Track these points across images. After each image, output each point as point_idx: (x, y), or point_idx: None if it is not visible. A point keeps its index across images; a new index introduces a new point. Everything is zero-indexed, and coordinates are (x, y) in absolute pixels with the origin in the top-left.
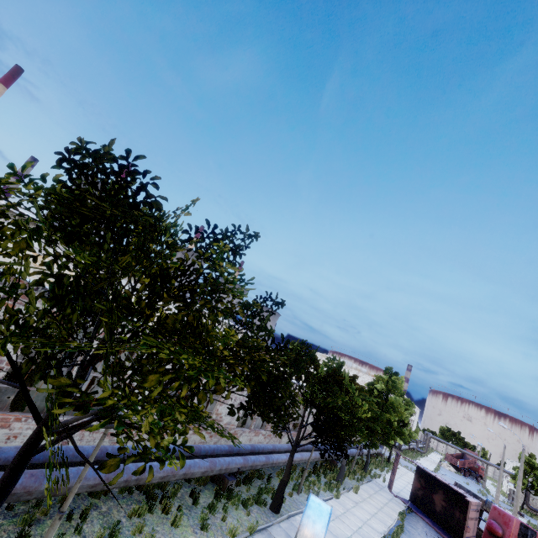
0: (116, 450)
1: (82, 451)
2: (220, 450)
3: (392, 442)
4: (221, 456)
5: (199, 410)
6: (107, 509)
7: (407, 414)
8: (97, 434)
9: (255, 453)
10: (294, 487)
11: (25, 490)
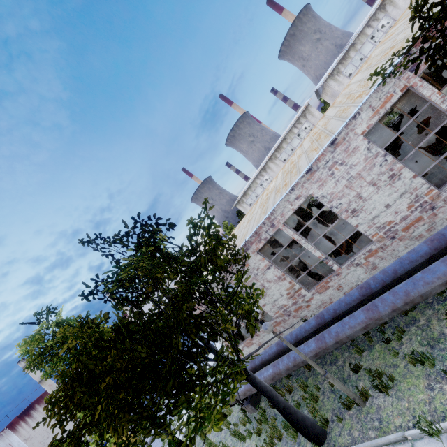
0: (378, 279)
1: (350, 298)
2: None
3: None
4: None
5: None
6: (425, 321)
7: None
8: (388, 247)
9: None
10: None
11: (322, 349)
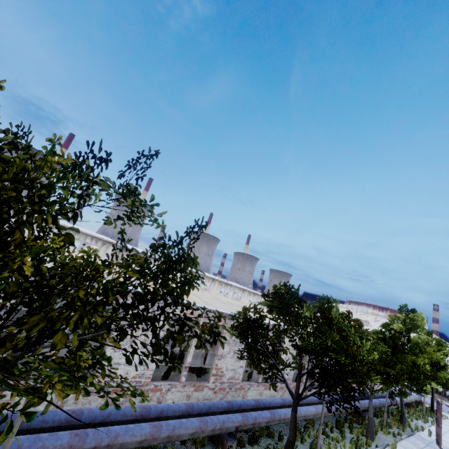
0: (93, 413)
1: (54, 416)
2: (217, 408)
3: (427, 388)
4: (219, 413)
5: (81, 360)
6: None
7: (441, 355)
8: (91, 396)
9: (260, 408)
10: (311, 447)
11: None
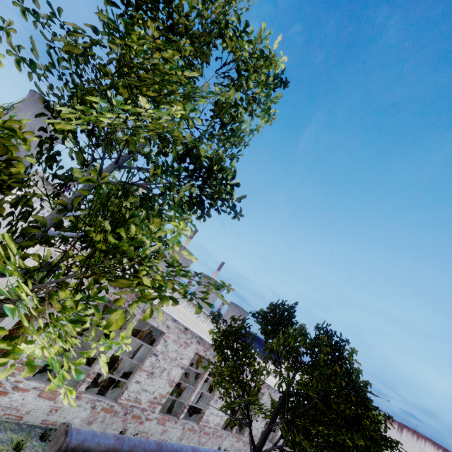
0: None
1: None
2: None
3: None
4: None
5: None
6: None
7: None
8: (194, 434)
9: None
10: None
11: None
